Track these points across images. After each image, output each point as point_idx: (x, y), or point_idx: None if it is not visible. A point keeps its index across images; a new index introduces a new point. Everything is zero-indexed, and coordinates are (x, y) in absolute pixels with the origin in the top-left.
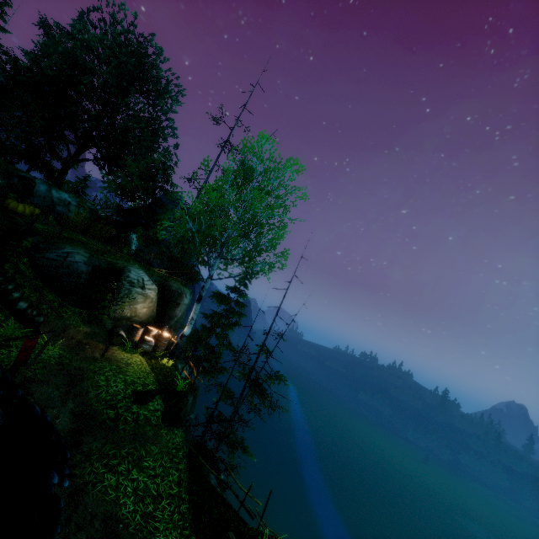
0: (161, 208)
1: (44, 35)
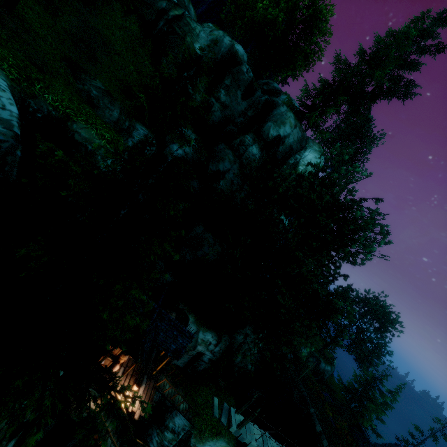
0: (374, 397)
1: None
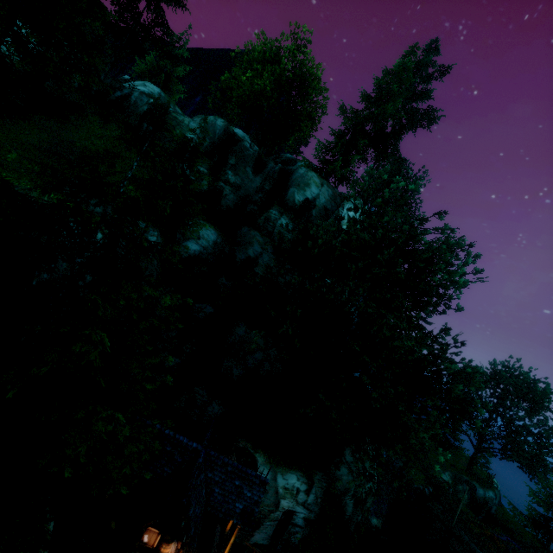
0: None
1: None
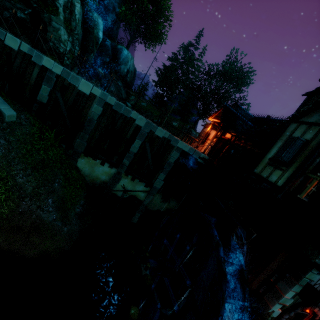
0: None
1: (184, 49)
